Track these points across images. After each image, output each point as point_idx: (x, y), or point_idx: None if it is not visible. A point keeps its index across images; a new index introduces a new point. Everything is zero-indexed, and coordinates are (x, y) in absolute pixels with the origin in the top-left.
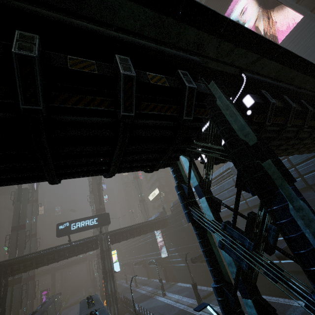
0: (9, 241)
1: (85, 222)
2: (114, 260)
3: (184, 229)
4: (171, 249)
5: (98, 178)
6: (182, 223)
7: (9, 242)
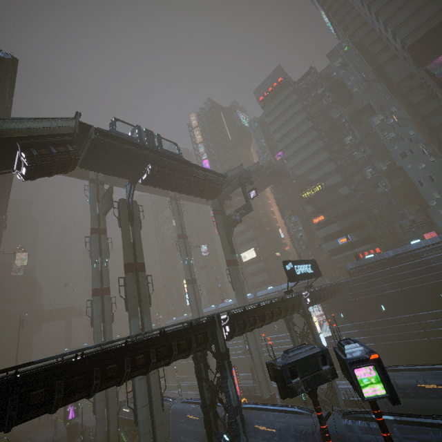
0: (125, 289)
1: (303, 267)
2: (318, 330)
3: (385, 296)
4: (341, 326)
5: (241, 213)
6: (382, 288)
7: (125, 291)
